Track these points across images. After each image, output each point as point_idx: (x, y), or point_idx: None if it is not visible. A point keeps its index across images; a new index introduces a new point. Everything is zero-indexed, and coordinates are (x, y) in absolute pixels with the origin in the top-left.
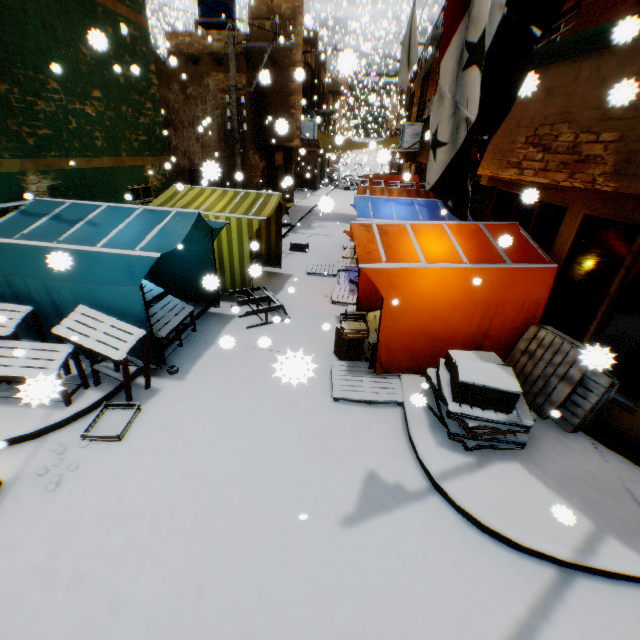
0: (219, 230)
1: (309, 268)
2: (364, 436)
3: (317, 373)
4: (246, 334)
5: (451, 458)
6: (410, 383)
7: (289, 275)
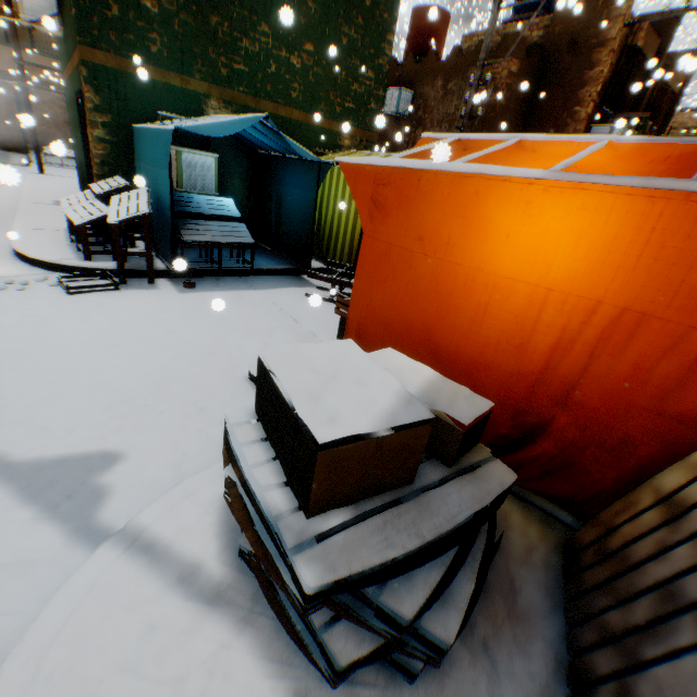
0: (325, 173)
1: None
2: (198, 422)
3: None
4: (296, 298)
5: (197, 532)
6: None
7: None
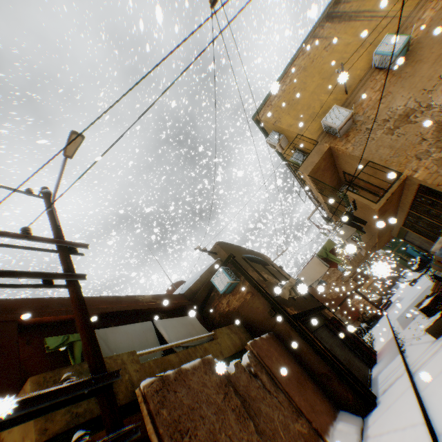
0: None
1: None
2: None
3: None
4: None
5: None
6: None
7: None
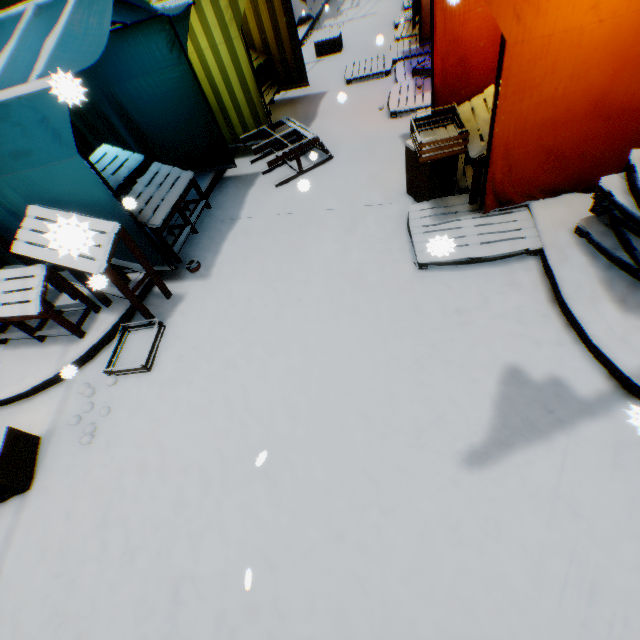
0: (185, 27)
1: (348, 74)
2: (479, 317)
3: (386, 230)
4: (277, 196)
5: None
6: (550, 214)
7: (321, 94)
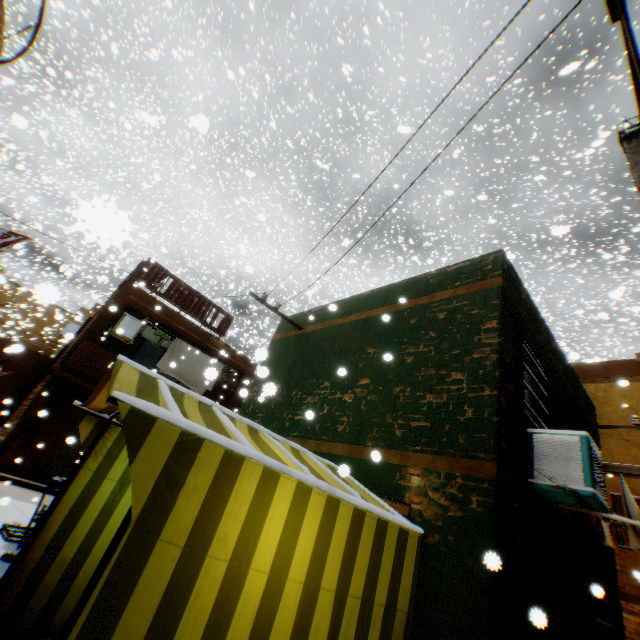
0: None
1: None
2: None
3: None
4: None
5: None
6: None
7: None
